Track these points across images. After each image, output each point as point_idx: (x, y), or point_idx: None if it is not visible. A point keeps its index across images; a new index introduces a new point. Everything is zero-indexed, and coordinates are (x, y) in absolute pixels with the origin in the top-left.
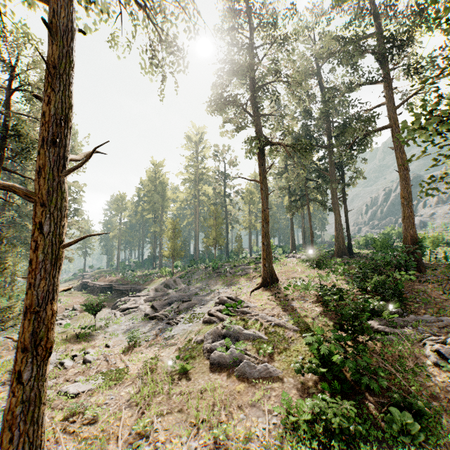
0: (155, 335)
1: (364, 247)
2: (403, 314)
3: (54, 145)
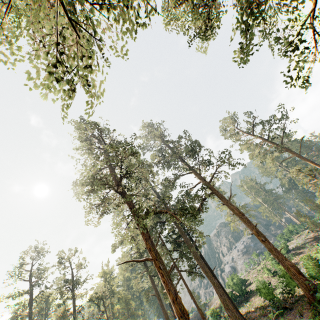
0: None
1: None
2: None
3: None
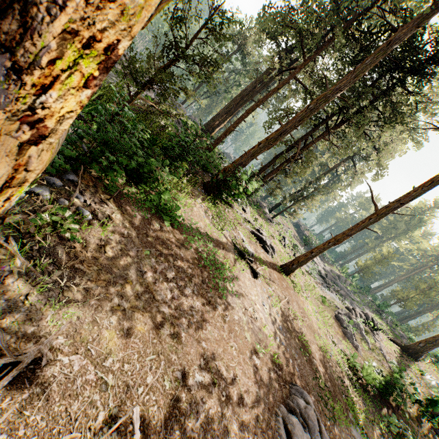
0: (318, 282)
1: None
2: None
3: (400, 204)
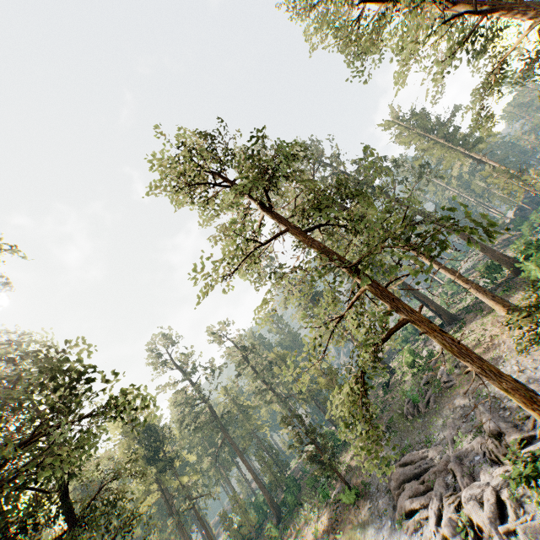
0: None
1: (417, 332)
2: None
3: None
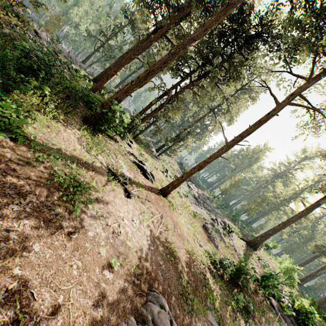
0: (192, 202)
1: None
2: (295, 325)
3: (241, 137)
